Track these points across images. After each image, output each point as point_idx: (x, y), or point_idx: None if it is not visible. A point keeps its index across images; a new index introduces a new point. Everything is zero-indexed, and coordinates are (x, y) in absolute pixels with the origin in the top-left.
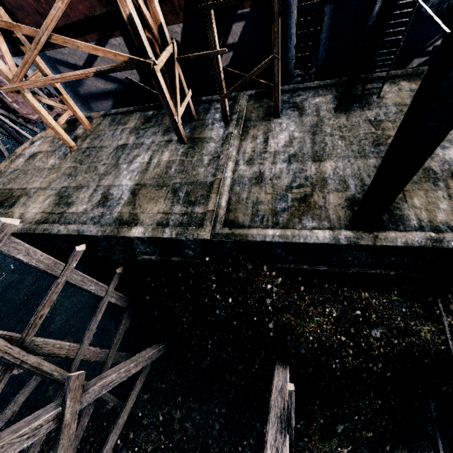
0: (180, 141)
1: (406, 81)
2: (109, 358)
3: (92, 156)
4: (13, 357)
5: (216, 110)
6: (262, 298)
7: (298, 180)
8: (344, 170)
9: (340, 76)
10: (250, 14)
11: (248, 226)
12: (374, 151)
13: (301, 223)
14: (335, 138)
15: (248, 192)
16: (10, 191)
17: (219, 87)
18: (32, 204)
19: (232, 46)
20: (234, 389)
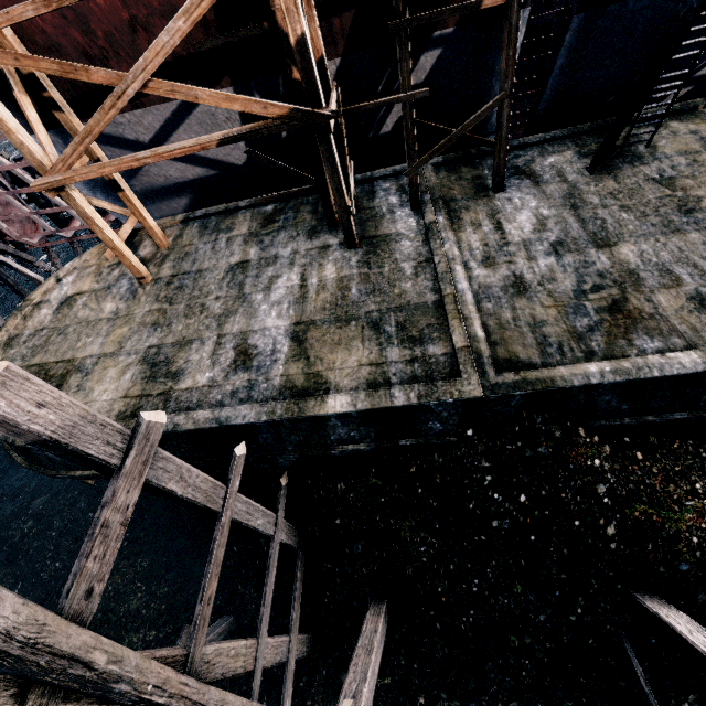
0: (348, 245)
1: (677, 121)
2: (291, 652)
3: (188, 288)
4: (190, 704)
5: (387, 191)
6: (589, 485)
7: (588, 279)
8: (657, 255)
9: (566, 125)
10: (452, 36)
11: (543, 365)
12: (689, 222)
13: (634, 345)
14: (613, 210)
15: (512, 310)
16: (41, 368)
17: (409, 151)
18: (98, 386)
19: (413, 89)
20: (531, 660)
